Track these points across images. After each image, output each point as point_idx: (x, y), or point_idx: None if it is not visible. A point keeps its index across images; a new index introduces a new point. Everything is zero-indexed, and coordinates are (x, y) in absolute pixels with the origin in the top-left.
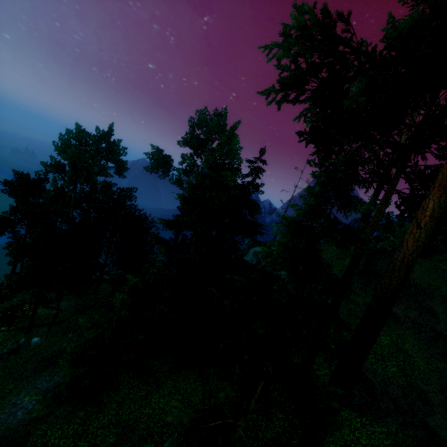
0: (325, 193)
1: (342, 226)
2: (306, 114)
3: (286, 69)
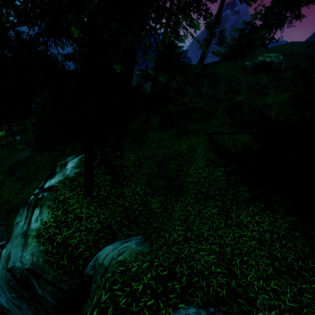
0: None
1: None
2: None
3: None
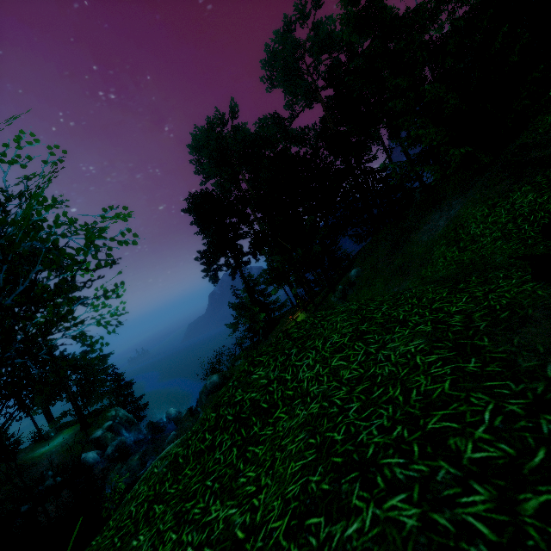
0: None
1: None
2: None
3: None
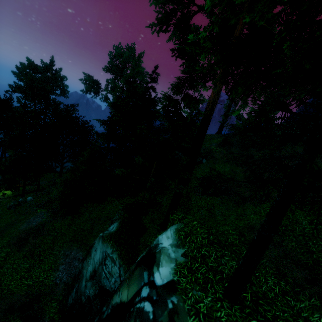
0: (181, 79)
1: (191, 97)
2: (172, 39)
3: (160, 12)
